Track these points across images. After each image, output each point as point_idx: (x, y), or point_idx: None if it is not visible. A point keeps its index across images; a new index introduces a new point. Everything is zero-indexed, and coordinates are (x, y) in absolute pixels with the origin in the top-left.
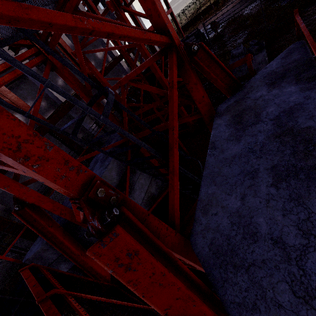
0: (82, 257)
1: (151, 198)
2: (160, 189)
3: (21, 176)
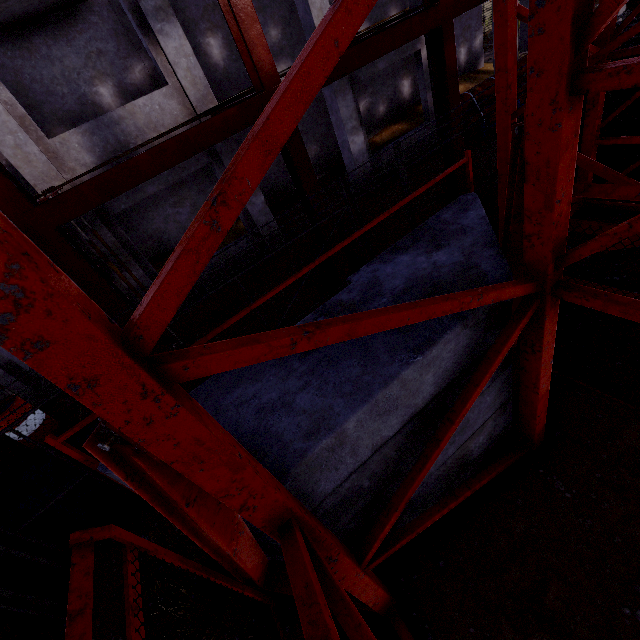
0: (233, 557)
1: (461, 462)
2: (489, 444)
3: (174, 184)
